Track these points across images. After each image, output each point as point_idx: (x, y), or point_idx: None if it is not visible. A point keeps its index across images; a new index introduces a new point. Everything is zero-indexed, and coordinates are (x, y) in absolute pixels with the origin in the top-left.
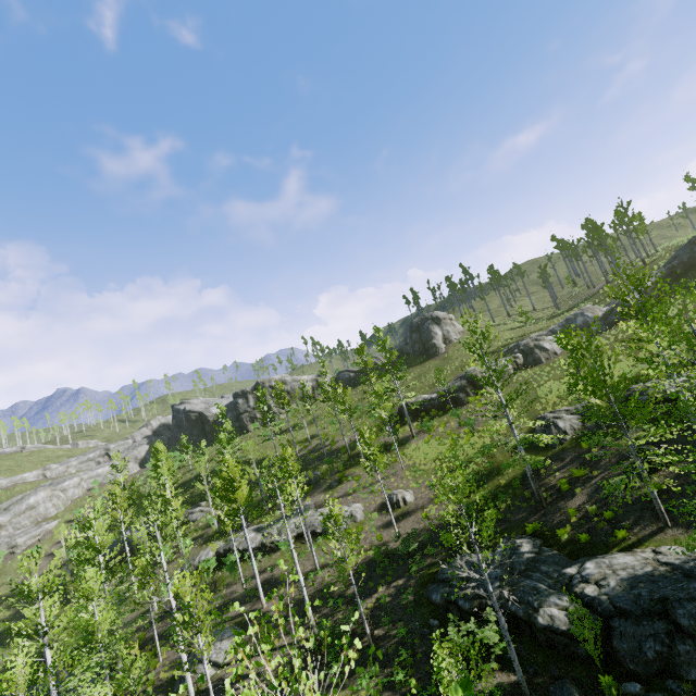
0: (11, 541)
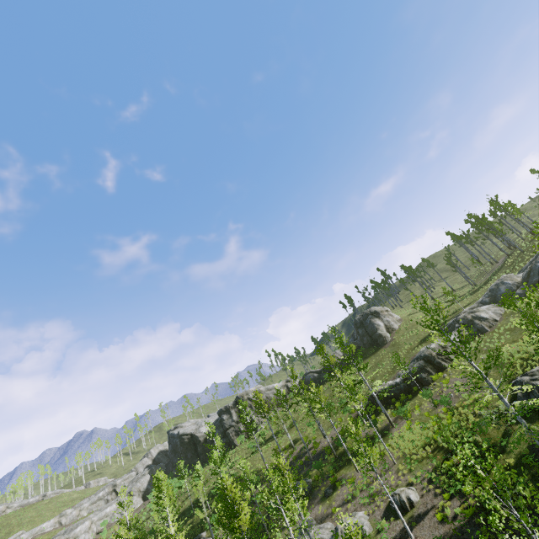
0: None
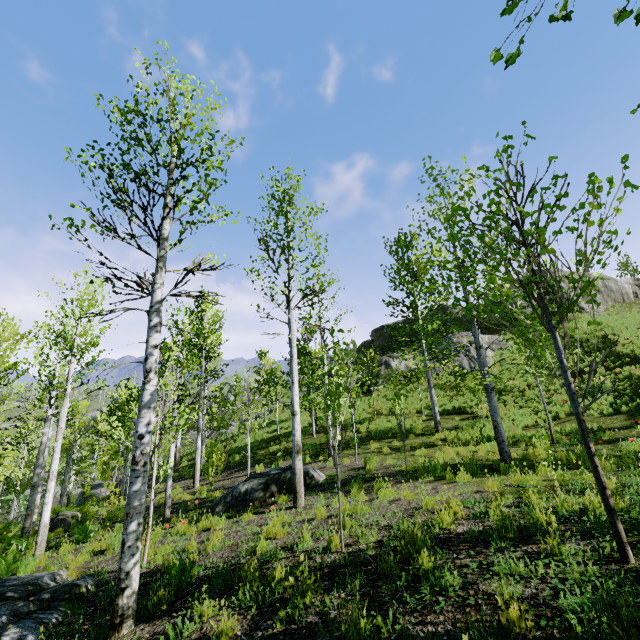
0: None
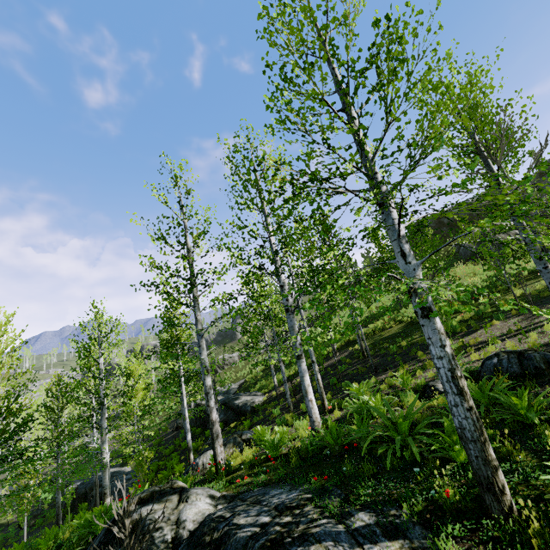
0: None
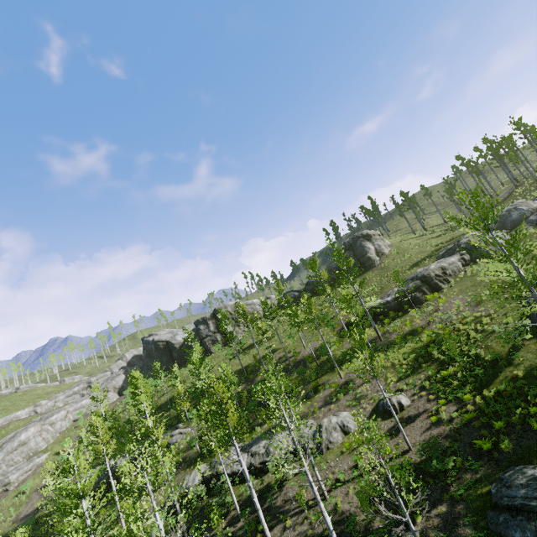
0: (4, 478)
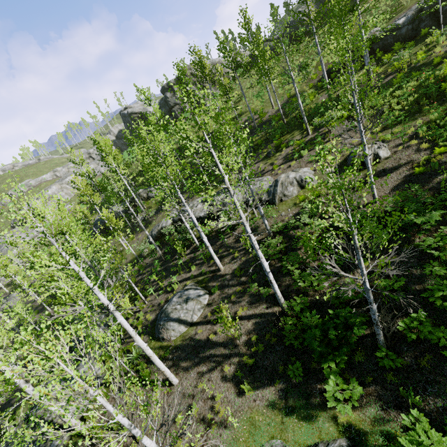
0: None
